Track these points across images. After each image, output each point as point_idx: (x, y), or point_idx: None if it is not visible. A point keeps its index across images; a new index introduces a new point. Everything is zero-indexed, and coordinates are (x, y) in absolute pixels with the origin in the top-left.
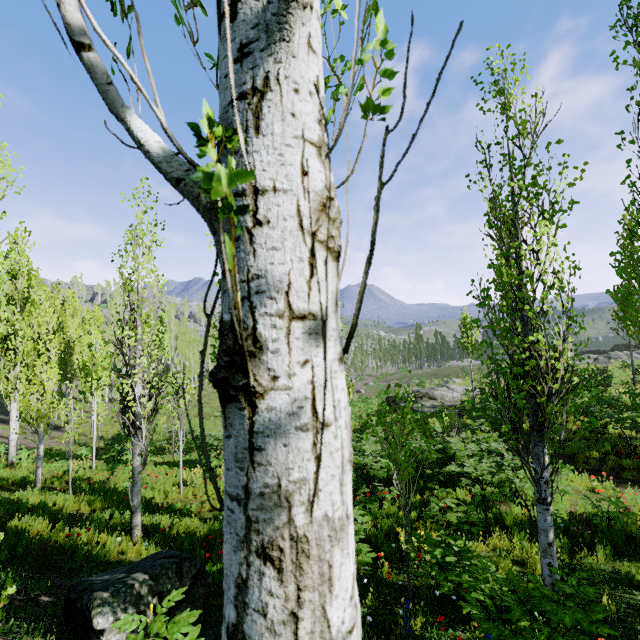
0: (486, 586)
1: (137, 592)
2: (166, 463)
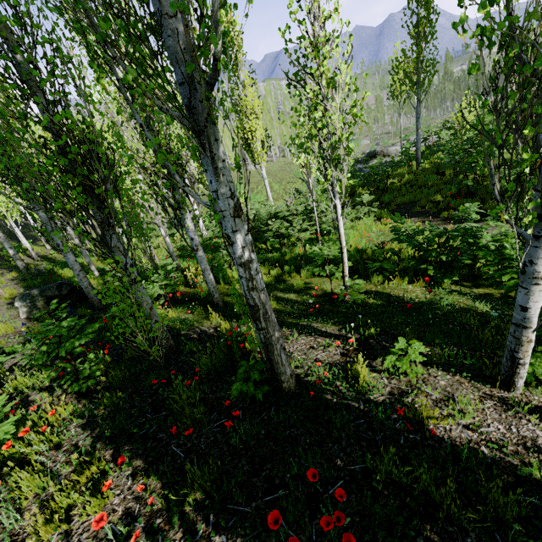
0: (161, 291)
1: (32, 296)
2: None
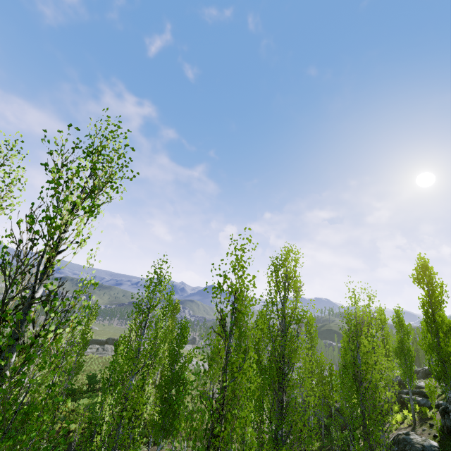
0: None
1: None
2: None
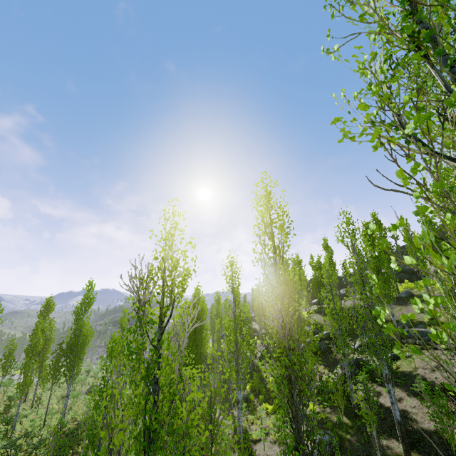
0: None
1: None
2: None
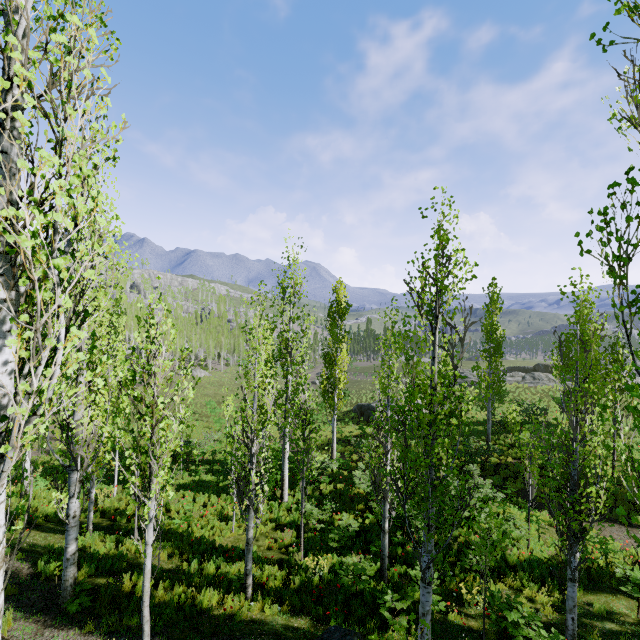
0: (546, 639)
1: None
2: (185, 486)
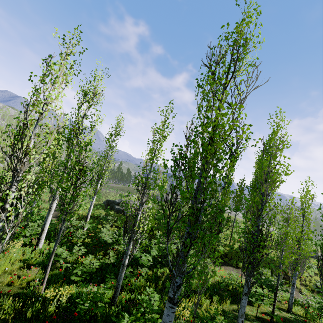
0: None
1: None
2: None
